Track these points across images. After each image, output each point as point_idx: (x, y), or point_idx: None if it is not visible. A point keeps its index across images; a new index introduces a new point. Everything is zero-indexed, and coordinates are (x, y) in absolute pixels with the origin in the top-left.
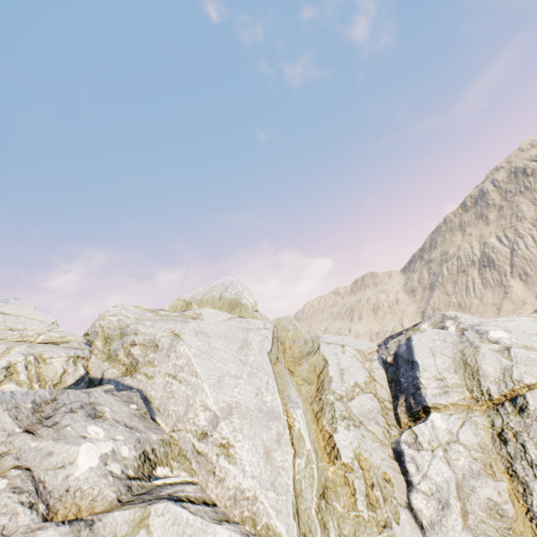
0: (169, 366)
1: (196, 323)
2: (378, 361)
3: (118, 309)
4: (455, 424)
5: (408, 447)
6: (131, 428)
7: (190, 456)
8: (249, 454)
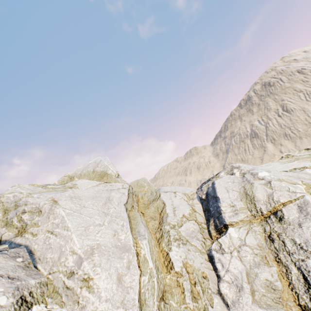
0: (48, 225)
1: (72, 191)
2: (197, 198)
3: (15, 188)
4: (243, 233)
5: (216, 253)
6: (13, 278)
7: (61, 292)
8: (105, 282)
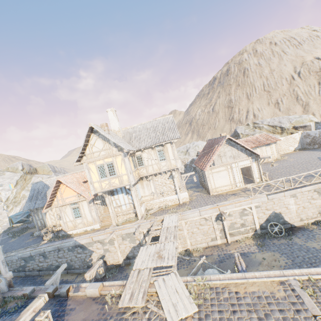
0: None
1: (3, 176)
2: None
3: None
4: None
5: None
6: None
7: None
8: (3, 194)
